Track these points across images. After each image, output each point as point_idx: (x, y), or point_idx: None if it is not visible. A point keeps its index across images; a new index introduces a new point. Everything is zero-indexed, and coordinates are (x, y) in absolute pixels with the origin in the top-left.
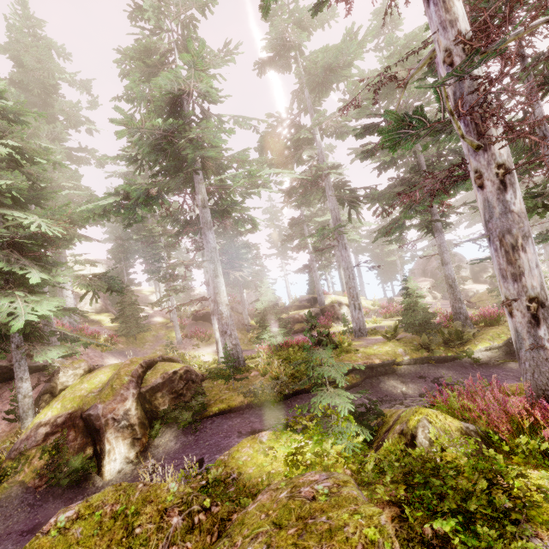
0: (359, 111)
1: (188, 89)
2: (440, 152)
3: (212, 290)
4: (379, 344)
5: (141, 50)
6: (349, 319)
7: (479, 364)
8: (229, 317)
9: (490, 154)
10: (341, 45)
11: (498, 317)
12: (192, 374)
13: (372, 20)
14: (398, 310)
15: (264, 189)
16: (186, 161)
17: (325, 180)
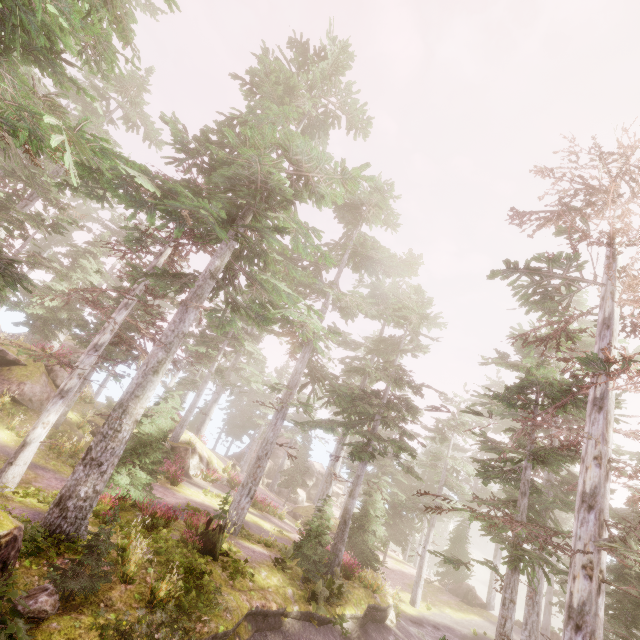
0: (377, 316)
1: (305, 170)
2: (400, 397)
3: (132, 385)
4: (266, 568)
5: (289, 82)
6: (194, 477)
7: (344, 638)
8: (124, 442)
9: (600, 558)
10: (402, 265)
11: (354, 571)
12: (15, 547)
13: (405, 255)
14: (301, 531)
15: (314, 340)
16: (237, 215)
17: (311, 340)
